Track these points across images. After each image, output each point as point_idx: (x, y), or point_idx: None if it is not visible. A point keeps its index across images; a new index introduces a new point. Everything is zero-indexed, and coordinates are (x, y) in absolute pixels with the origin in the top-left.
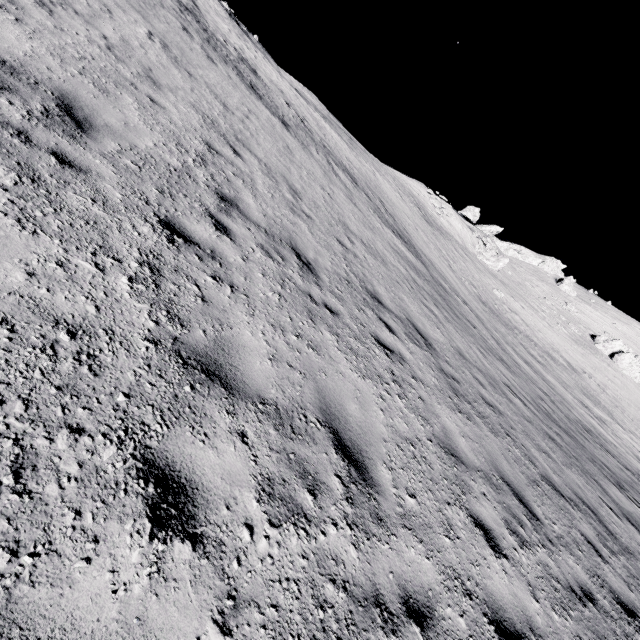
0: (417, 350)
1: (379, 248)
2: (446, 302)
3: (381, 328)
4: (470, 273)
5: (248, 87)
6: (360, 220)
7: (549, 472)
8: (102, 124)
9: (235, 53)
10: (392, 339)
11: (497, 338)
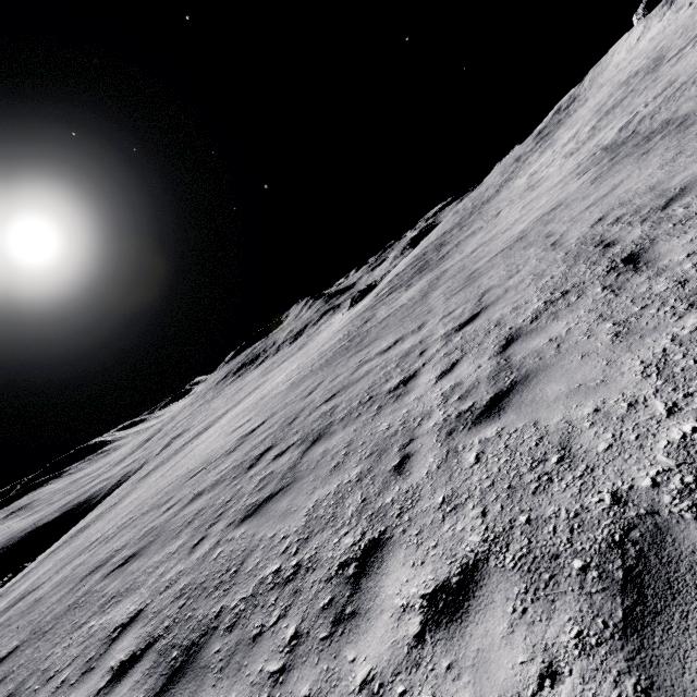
0: None
1: None
2: None
3: None
4: None
5: None
6: None
7: None
8: (680, 120)
9: None
10: None
11: None
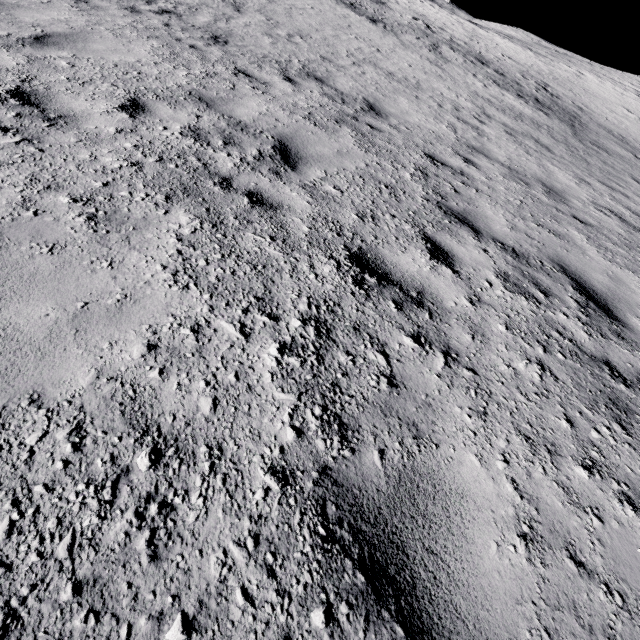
0: (321, 98)
1: (430, 85)
2: (571, 149)
3: (270, 75)
4: None
5: (342, 3)
6: (423, 70)
7: (491, 221)
8: None
9: None
10: (275, 80)
11: None
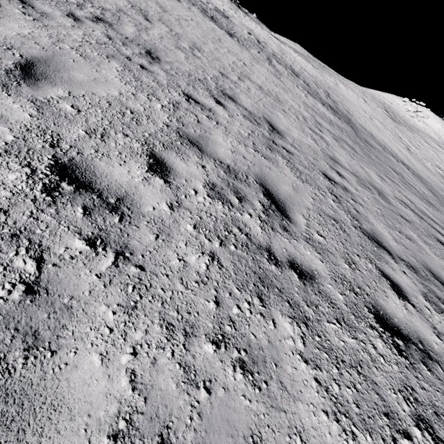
0: (246, 122)
1: (283, 97)
2: (361, 148)
3: (206, 98)
4: (440, 160)
5: (206, 16)
6: (273, 83)
7: (385, 237)
8: None
9: (212, 7)
10: (213, 104)
11: (442, 196)
